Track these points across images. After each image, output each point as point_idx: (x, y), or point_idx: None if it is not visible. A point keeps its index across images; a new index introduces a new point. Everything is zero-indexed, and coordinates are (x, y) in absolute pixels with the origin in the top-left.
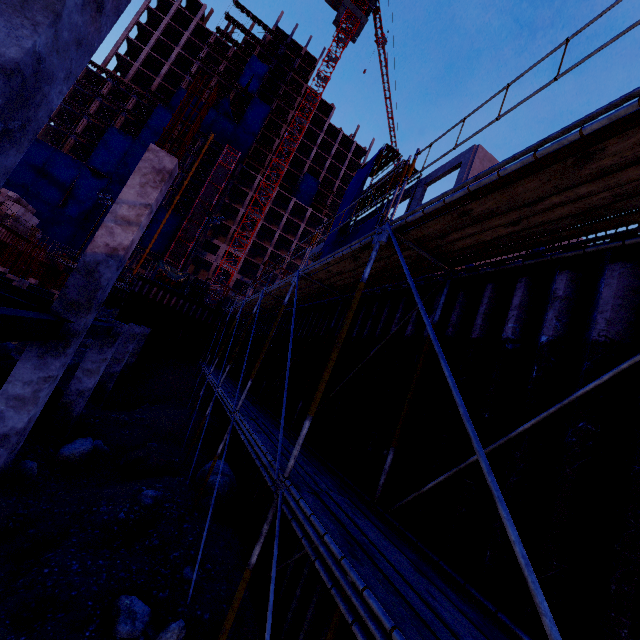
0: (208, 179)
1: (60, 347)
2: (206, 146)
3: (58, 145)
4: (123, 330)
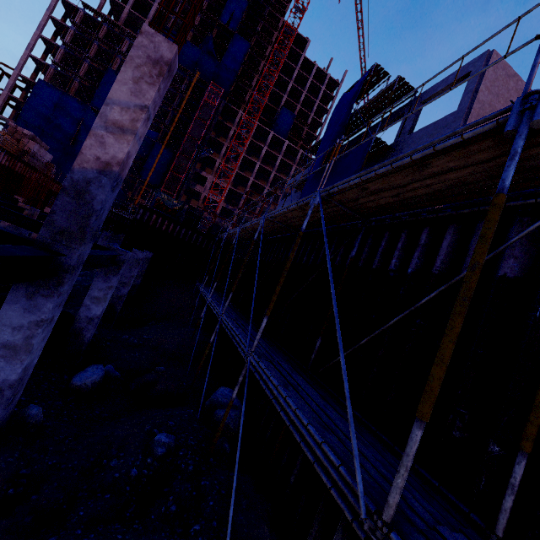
0: (195, 115)
1: (51, 285)
2: (192, 84)
3: (65, 89)
4: (127, 257)
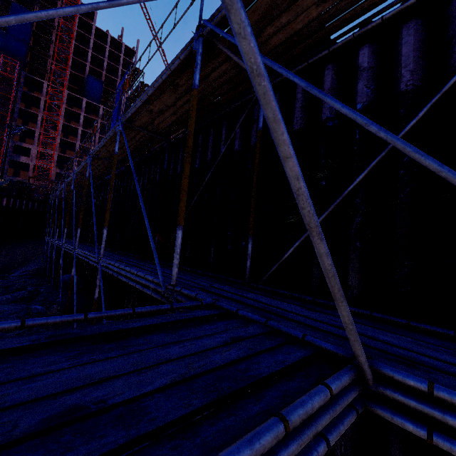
0: None
1: None
2: None
3: None
4: None
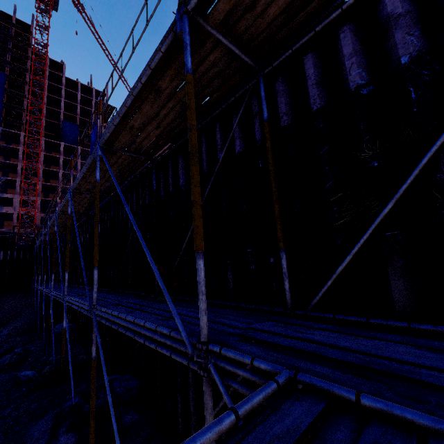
0: None
1: None
2: None
3: None
4: None
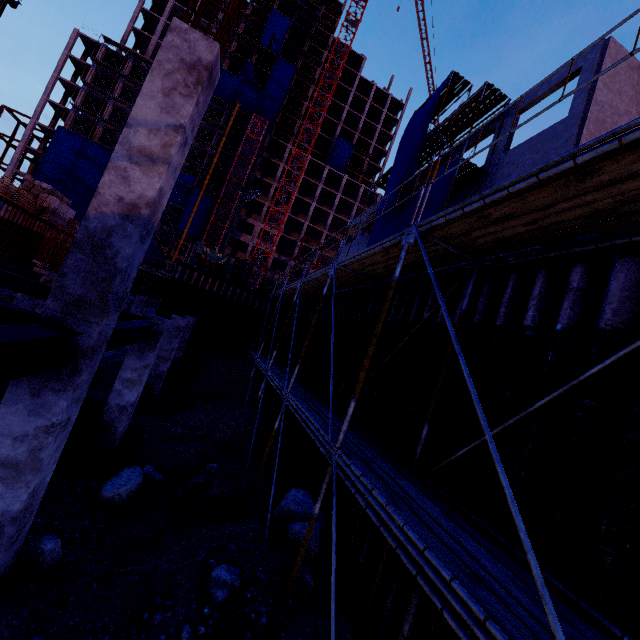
0: (237, 154)
1: (64, 375)
2: (232, 118)
3: (88, 135)
4: (165, 327)
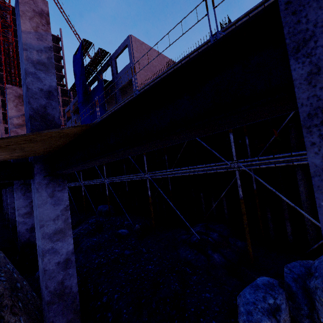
0: None
1: (29, 188)
2: None
3: None
4: None
